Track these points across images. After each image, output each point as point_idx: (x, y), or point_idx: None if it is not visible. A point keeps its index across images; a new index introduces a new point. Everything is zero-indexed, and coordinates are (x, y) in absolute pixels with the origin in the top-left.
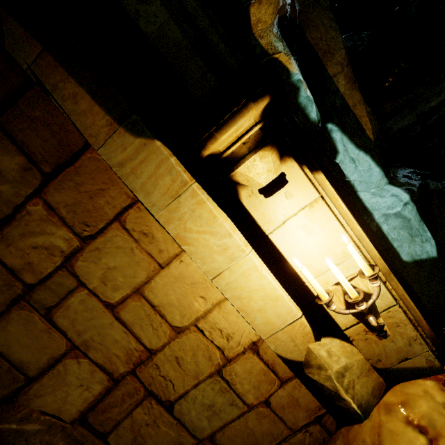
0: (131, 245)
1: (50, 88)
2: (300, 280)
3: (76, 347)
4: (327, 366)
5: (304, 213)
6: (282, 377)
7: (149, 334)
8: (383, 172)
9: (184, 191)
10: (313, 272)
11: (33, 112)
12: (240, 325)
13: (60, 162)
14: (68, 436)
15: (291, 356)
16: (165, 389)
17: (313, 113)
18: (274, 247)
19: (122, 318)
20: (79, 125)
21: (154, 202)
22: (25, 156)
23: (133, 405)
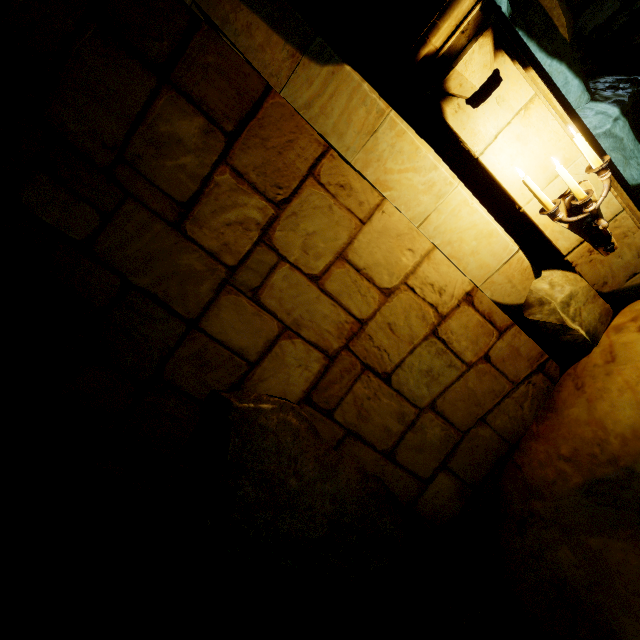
0: (329, 202)
1: (220, 24)
2: (515, 208)
3: (287, 328)
4: (551, 299)
5: (518, 120)
6: (500, 326)
7: (358, 302)
8: (583, 84)
9: (381, 123)
10: (530, 193)
11: (205, 58)
12: (451, 275)
13: (242, 116)
14: (298, 415)
15: (509, 300)
16: (380, 360)
17: (503, 5)
18: (484, 173)
19: (328, 290)
20: (257, 65)
21: (348, 145)
22: (204, 116)
23: (352, 381)
